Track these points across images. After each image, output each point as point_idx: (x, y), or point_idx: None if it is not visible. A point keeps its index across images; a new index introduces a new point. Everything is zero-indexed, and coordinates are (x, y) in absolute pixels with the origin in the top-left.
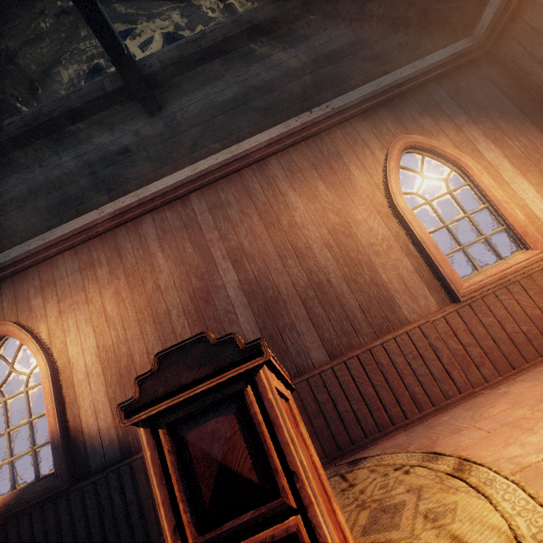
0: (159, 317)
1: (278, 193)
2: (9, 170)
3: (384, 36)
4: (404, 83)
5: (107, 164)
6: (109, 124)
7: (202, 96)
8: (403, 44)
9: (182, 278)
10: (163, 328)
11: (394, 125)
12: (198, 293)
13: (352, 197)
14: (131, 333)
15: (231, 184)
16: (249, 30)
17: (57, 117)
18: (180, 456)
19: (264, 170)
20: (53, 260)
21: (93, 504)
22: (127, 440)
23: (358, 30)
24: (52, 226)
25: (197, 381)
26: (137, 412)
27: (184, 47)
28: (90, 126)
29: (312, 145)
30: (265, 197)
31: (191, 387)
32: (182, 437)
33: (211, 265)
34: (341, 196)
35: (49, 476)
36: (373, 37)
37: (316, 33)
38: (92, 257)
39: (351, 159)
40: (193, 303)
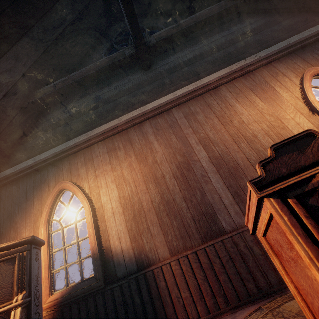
0: (158, 179)
1: (229, 105)
2: (67, 102)
3: (285, 19)
4: (305, 40)
5: (121, 96)
6: (122, 76)
7: (174, 58)
8: (298, 21)
9: (171, 156)
10: (160, 186)
11: (302, 63)
12: (182, 164)
13: (280, 105)
14: (140, 189)
15: (197, 102)
16: (206, 20)
17: (98, 70)
18: (315, 221)
19: (217, 93)
20: (91, 147)
21: (120, 301)
22: (141, 258)
23: (267, 18)
24: (90, 129)
25: (316, 163)
26: (268, 186)
27: (168, 31)
28: (111, 78)
29: (247, 78)
30: (220, 108)
31: (312, 167)
32: (313, 206)
33: (189, 148)
34: (272, 105)
35: (90, 278)
36: (278, 20)
37: (240, 22)
38: (114, 145)
39: (276, 84)
40: (179, 170)
